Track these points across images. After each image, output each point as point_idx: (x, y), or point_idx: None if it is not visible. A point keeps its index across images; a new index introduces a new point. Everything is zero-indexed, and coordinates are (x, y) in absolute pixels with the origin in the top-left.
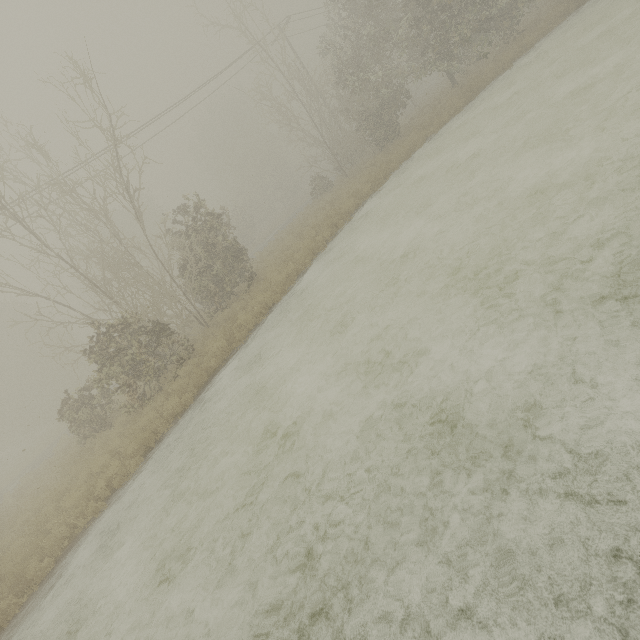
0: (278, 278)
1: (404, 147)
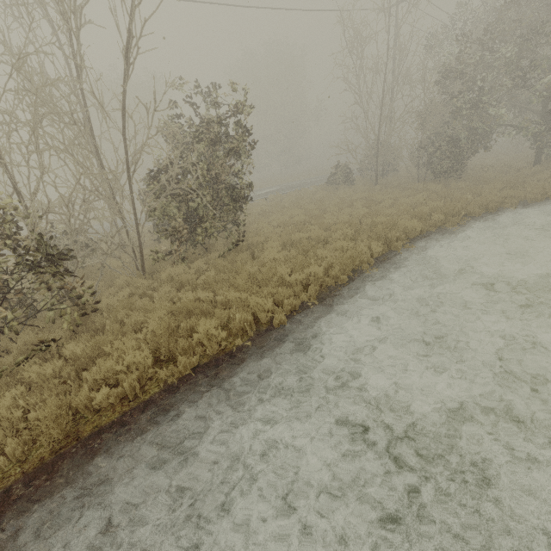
0: (290, 277)
1: (494, 196)
